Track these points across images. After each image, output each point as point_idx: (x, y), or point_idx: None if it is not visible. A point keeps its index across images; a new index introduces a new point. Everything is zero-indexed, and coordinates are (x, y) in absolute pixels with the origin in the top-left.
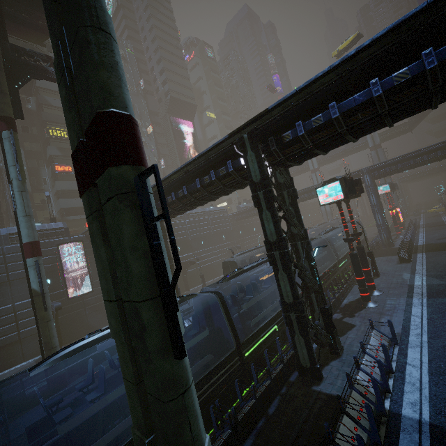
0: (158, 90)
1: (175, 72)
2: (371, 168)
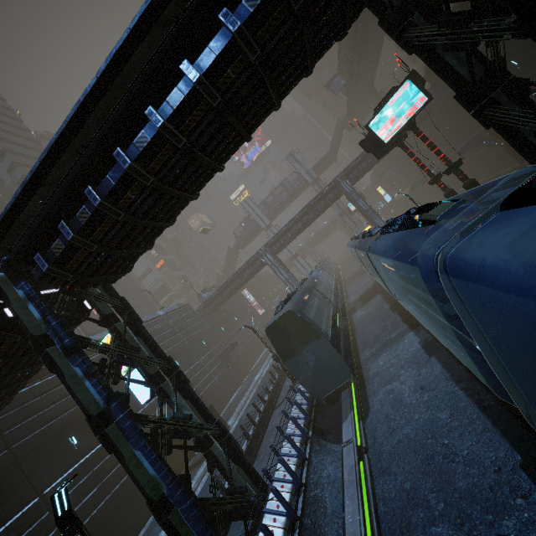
0: (3, 182)
1: (28, 155)
2: (345, 173)
